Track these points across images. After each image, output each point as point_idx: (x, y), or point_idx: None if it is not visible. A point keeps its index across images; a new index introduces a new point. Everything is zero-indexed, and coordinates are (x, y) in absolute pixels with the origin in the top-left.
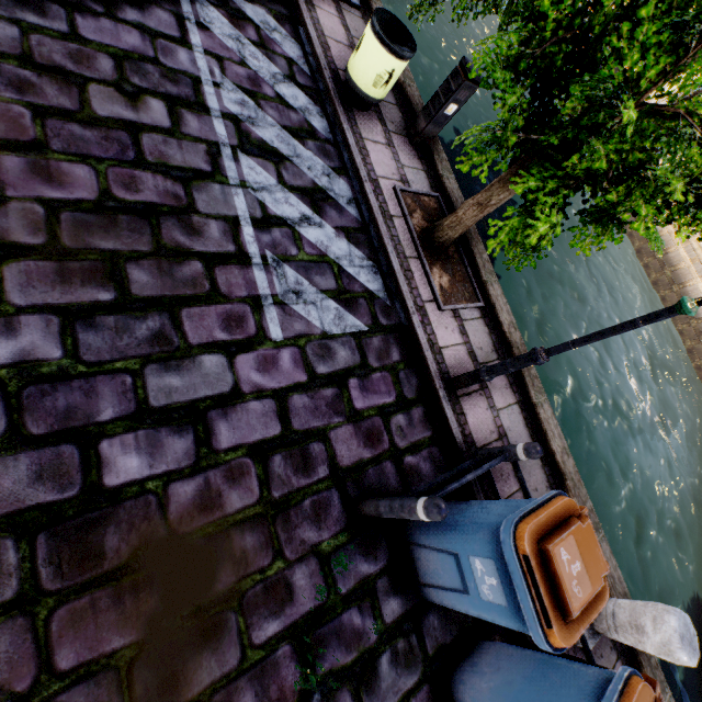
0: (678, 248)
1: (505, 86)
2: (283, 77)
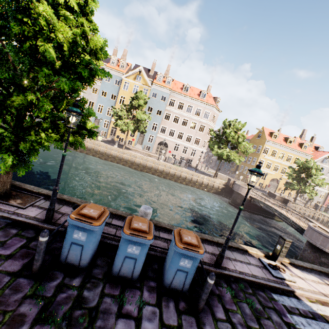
0: (112, 152)
1: None
2: None
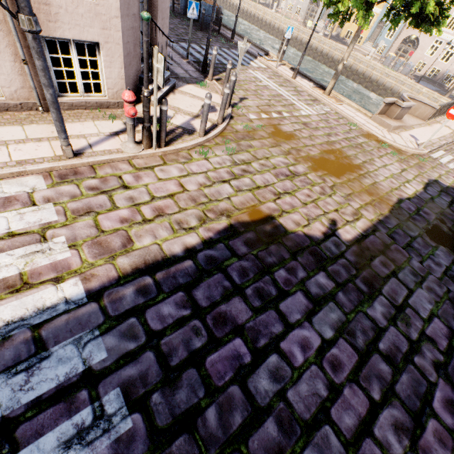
0: (312, 41)
1: None
2: None
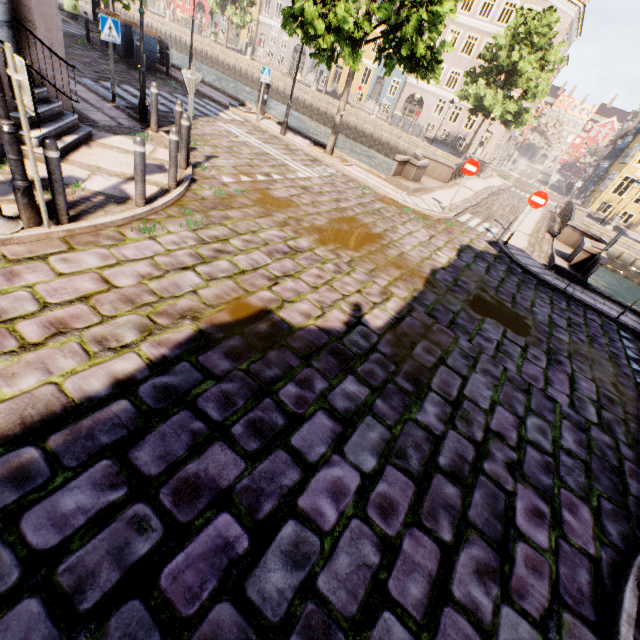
0: (305, 97)
1: None
2: None
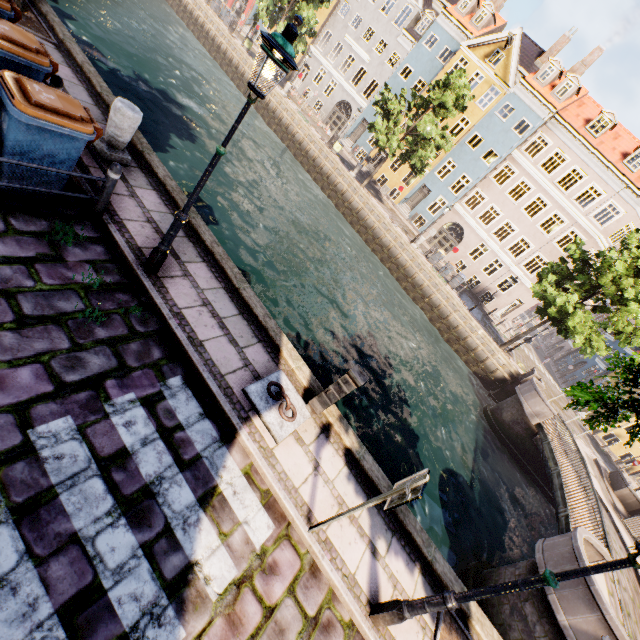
0: (339, 180)
1: None
2: None
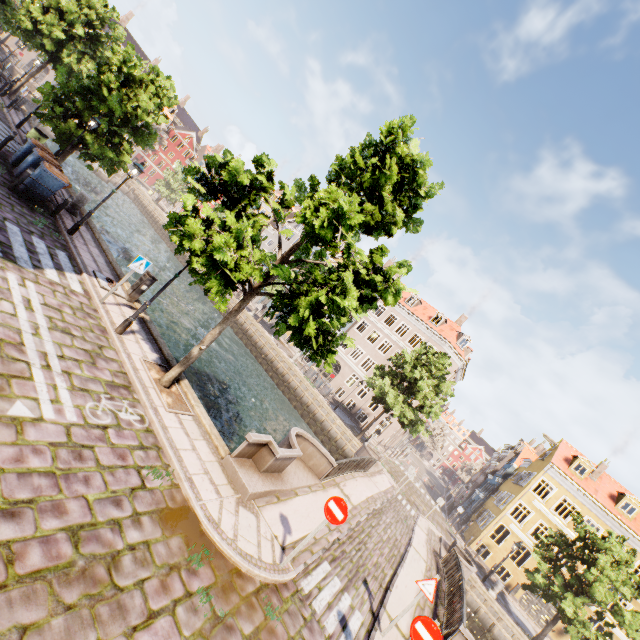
0: (240, 316)
1: (46, 114)
2: (2, 127)
